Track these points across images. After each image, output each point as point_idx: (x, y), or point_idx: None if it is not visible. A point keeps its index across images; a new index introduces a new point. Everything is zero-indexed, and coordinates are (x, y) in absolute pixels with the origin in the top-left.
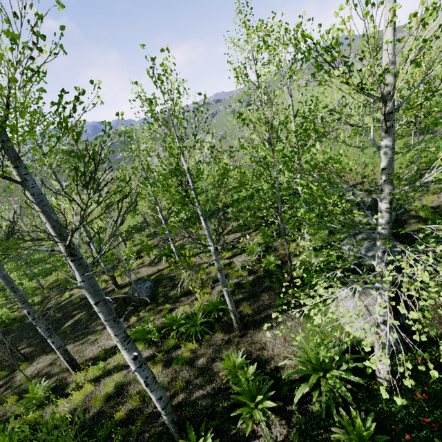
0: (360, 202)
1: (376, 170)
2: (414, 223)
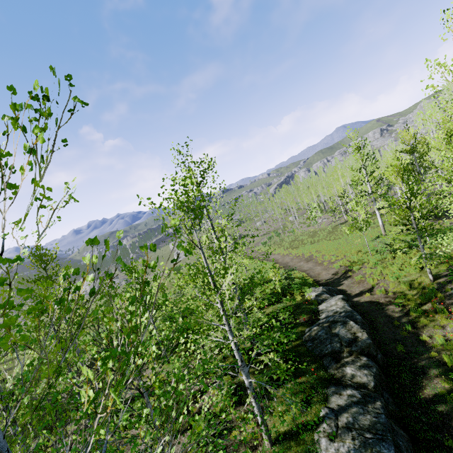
0: (353, 338)
1: (385, 273)
2: (437, 377)
